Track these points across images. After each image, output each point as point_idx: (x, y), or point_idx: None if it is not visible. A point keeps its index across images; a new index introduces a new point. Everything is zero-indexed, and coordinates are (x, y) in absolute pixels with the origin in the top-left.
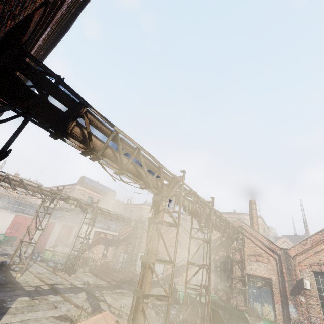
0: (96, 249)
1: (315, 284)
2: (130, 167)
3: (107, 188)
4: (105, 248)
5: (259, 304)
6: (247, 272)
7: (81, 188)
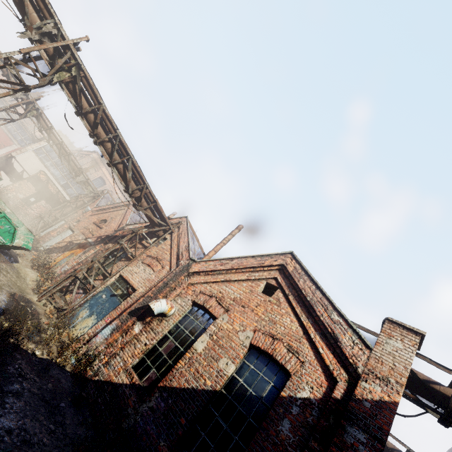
0: (20, 183)
1: (176, 318)
2: None
3: None
4: (35, 196)
5: (89, 313)
6: (123, 272)
7: (98, 160)
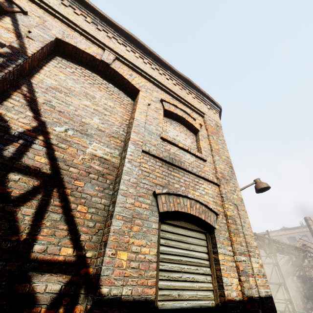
0: None
1: None
2: None
3: None
4: None
5: None
6: None
7: None
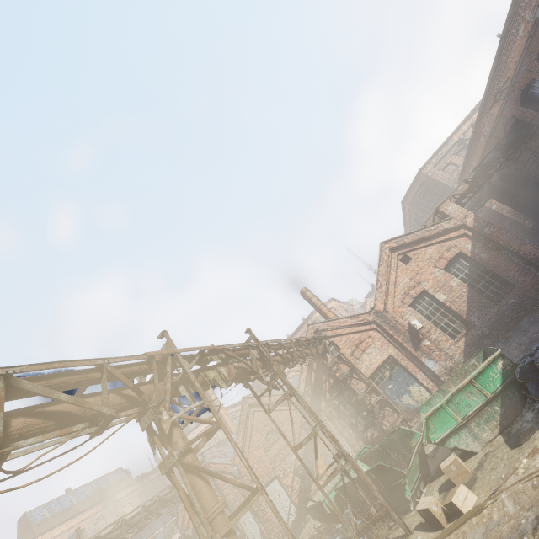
0: None
1: (421, 316)
2: (18, 426)
3: (98, 482)
4: None
5: (406, 394)
6: (367, 374)
7: None
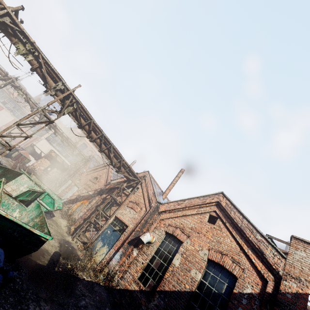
0: (41, 160)
1: (157, 244)
2: None
3: None
4: (50, 166)
5: (102, 244)
6: (117, 214)
7: (81, 133)
